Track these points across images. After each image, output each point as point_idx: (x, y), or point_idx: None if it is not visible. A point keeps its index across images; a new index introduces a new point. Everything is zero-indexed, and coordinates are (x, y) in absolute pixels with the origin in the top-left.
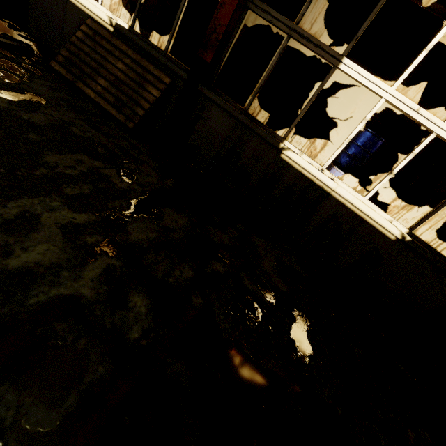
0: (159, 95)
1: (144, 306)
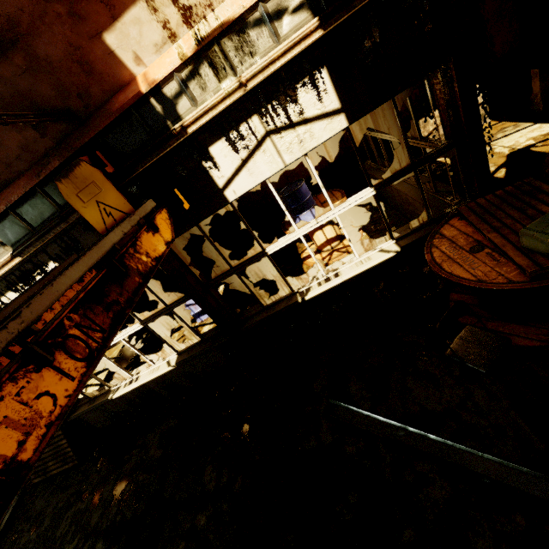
0: (66, 440)
1: (101, 544)
